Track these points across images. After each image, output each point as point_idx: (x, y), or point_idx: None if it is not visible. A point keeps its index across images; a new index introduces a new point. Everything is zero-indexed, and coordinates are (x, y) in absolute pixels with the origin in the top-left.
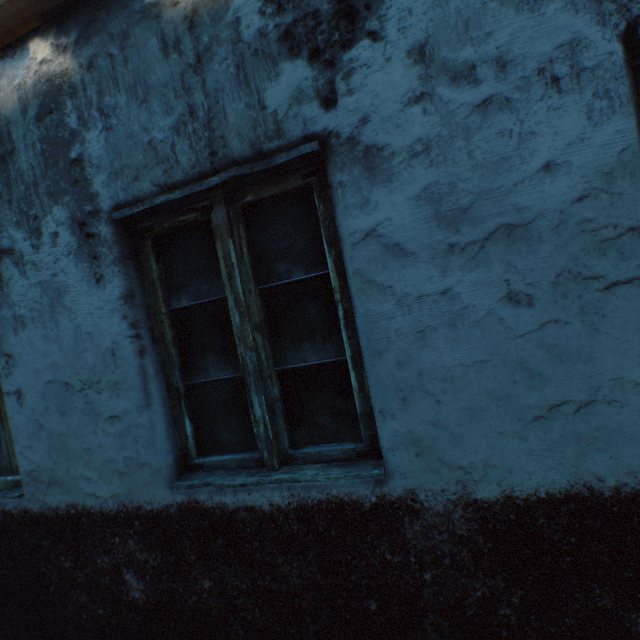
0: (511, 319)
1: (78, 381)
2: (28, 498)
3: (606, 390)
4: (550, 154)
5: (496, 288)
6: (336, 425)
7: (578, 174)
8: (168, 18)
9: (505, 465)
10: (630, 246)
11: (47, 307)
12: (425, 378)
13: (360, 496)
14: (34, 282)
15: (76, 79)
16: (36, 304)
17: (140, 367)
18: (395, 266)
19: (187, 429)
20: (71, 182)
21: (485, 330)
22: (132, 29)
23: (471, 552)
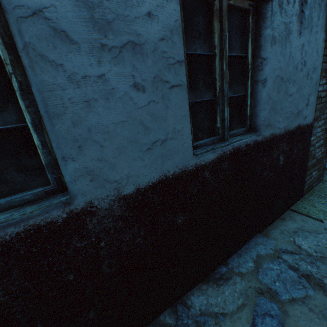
0: (136, 98)
1: None
2: None
3: (171, 134)
4: (150, 7)
5: (129, 79)
6: (24, 178)
7: (161, 25)
8: None
9: (136, 174)
10: (178, 70)
11: None
12: (93, 132)
13: (54, 217)
14: None
15: None
16: None
17: None
18: (64, 49)
19: None
20: None
21: (124, 103)
22: None
23: (123, 221)
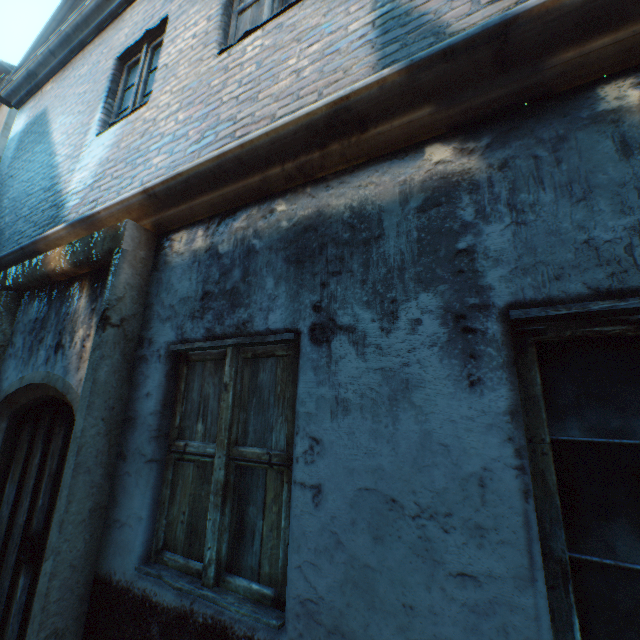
0: None
1: (411, 502)
2: (291, 636)
3: None
4: None
5: None
6: None
7: None
8: (632, 122)
9: None
10: None
11: (384, 398)
12: None
13: None
14: (373, 366)
15: (479, 177)
16: (369, 391)
17: (523, 515)
18: None
19: (575, 635)
20: (451, 271)
21: None
22: (571, 133)
23: None
